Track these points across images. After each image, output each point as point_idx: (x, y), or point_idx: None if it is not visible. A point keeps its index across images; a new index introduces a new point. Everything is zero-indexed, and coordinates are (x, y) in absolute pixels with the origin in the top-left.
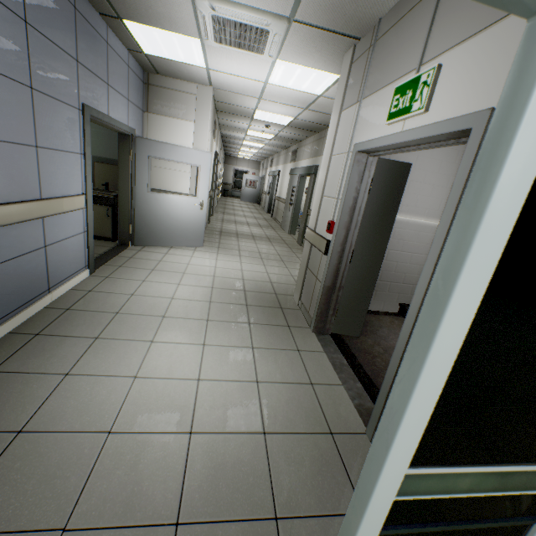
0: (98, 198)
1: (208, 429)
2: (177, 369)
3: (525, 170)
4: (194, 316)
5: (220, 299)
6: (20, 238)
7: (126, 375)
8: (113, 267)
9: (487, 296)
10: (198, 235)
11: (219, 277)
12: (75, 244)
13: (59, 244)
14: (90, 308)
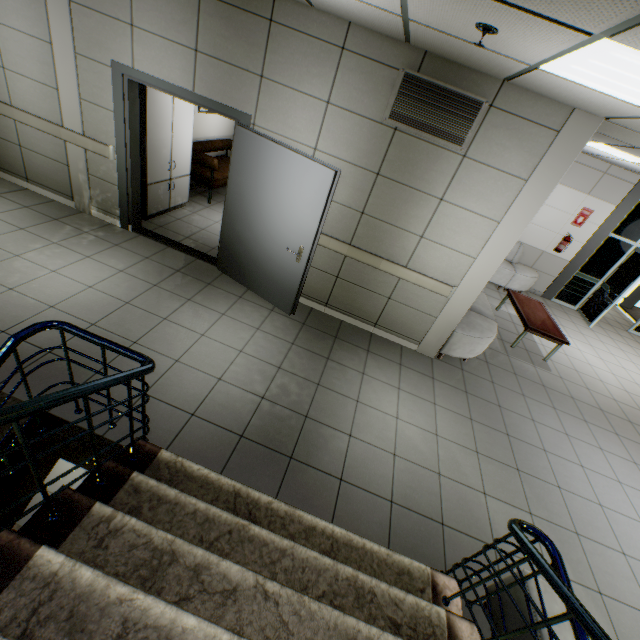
0: None
1: None
2: None
3: None
4: None
5: None
6: None
7: None
8: None
9: None
10: None
11: None
12: None
13: None
14: None
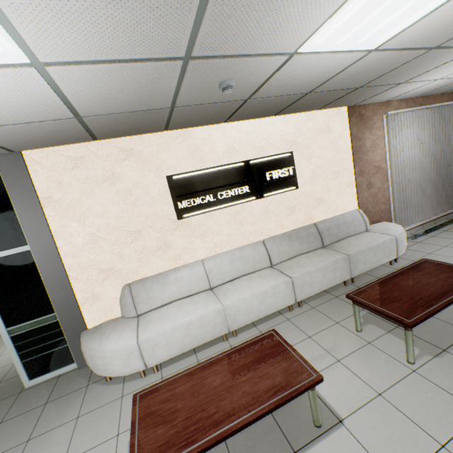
0: None
1: None
2: None
3: None
4: None
5: None
6: None
7: None
8: None
9: None
10: None
11: None
12: None
13: None
14: None
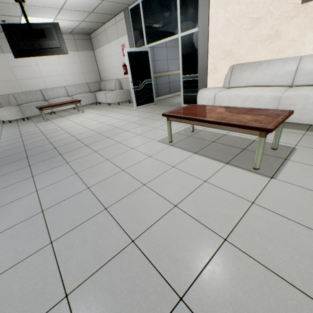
0: None
1: None
2: None
3: (180, 47)
4: None
5: None
6: (175, 78)
7: None
8: None
9: (183, 57)
10: None
11: None
12: None
13: None
14: None
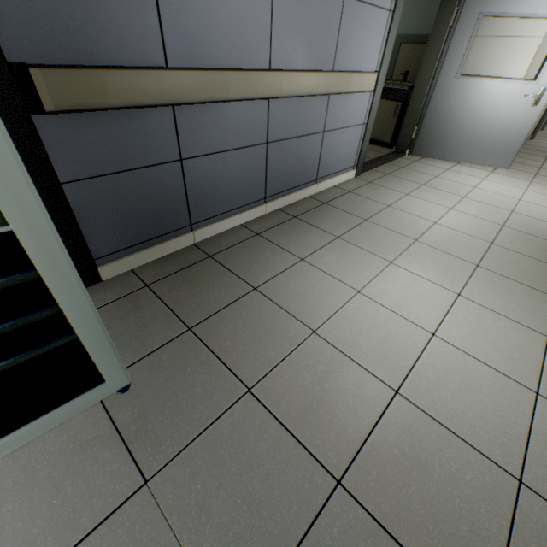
0: (390, 92)
1: (422, 404)
2: (408, 307)
3: None
4: (458, 253)
5: (510, 244)
6: (304, 116)
7: (349, 285)
8: (379, 174)
9: None
10: (506, 150)
11: (519, 214)
12: (351, 137)
13: (336, 132)
14: (343, 208)
